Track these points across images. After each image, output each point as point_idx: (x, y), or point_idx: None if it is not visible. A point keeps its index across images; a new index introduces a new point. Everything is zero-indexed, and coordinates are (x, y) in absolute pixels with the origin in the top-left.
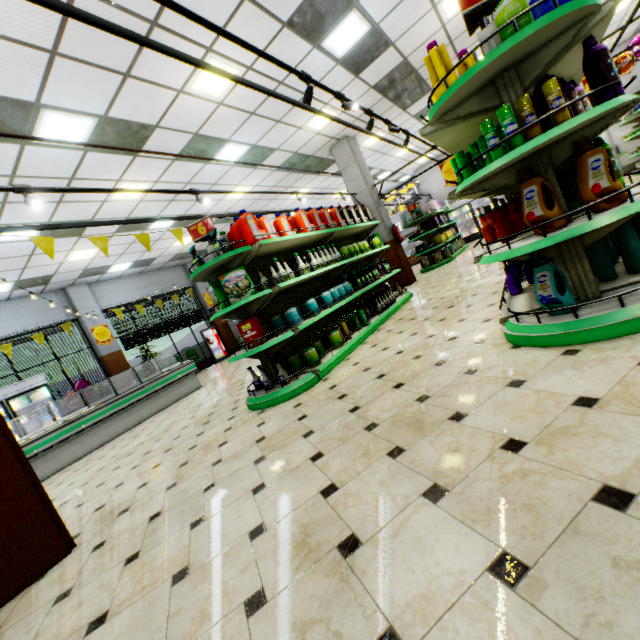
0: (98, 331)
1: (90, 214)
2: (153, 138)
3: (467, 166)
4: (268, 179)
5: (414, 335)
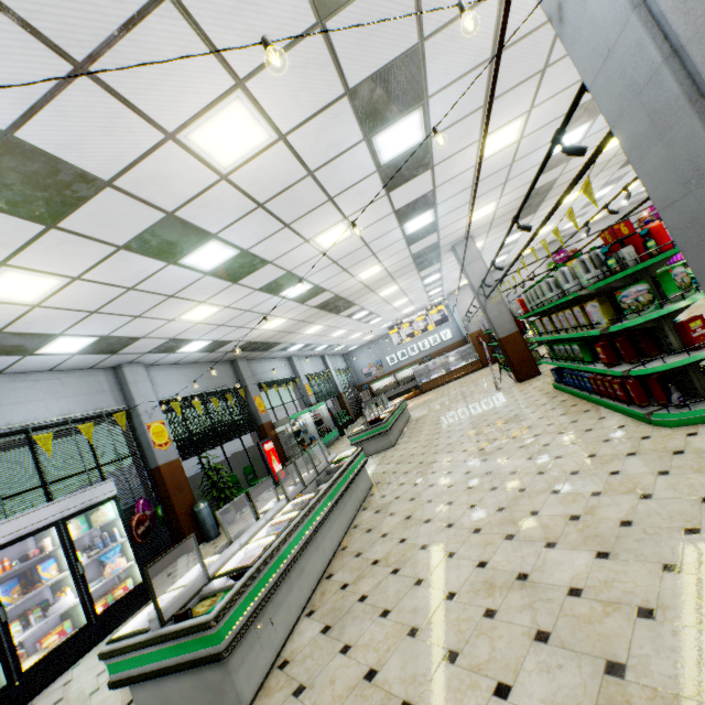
0: (155, 429)
1: (278, 254)
2: (416, 179)
3: None
4: (397, 264)
5: None
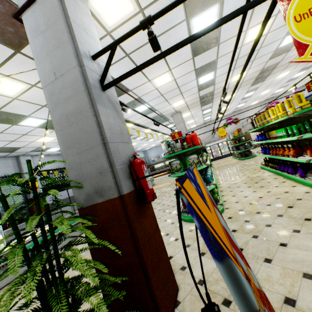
0: None
1: None
2: (125, 94)
3: (297, 130)
4: (144, 121)
5: (255, 192)
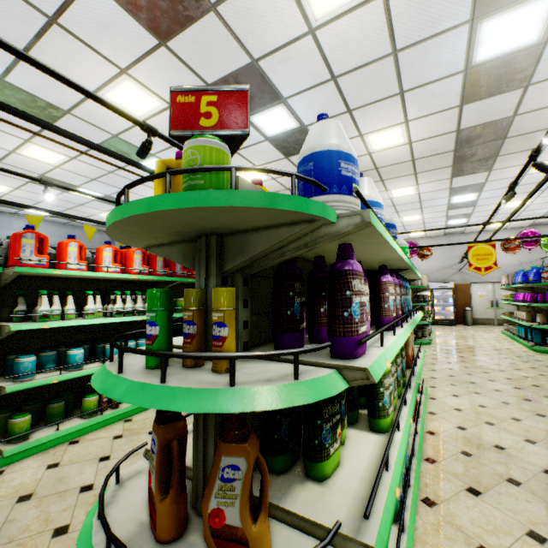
0: None
1: None
2: (65, 120)
3: None
4: None
5: None
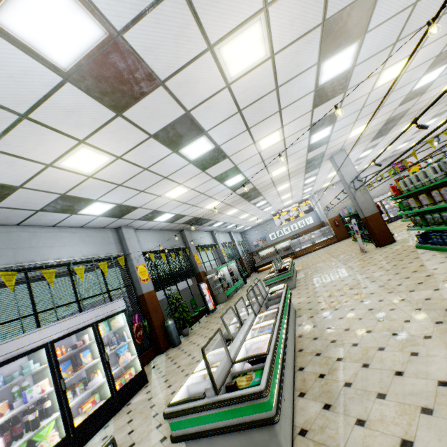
0: (140, 269)
1: (235, 151)
2: (332, 100)
3: None
4: (296, 166)
5: None
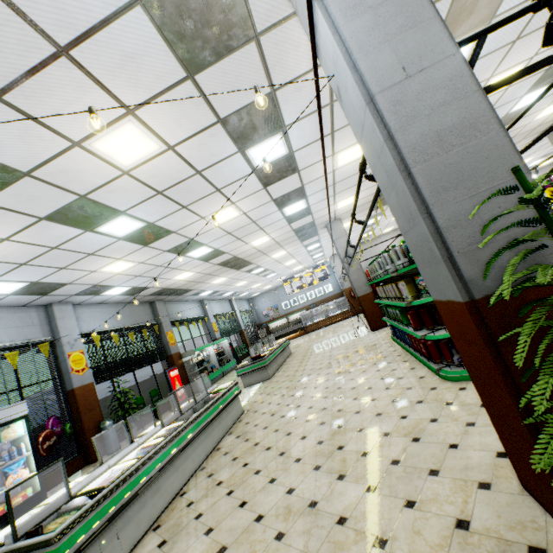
0: (74, 357)
1: (180, 226)
2: (286, 179)
3: None
4: (282, 235)
5: None
